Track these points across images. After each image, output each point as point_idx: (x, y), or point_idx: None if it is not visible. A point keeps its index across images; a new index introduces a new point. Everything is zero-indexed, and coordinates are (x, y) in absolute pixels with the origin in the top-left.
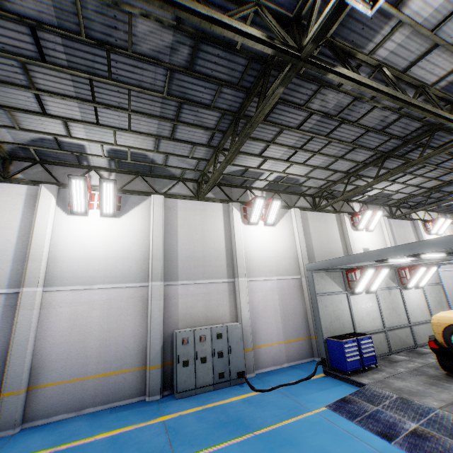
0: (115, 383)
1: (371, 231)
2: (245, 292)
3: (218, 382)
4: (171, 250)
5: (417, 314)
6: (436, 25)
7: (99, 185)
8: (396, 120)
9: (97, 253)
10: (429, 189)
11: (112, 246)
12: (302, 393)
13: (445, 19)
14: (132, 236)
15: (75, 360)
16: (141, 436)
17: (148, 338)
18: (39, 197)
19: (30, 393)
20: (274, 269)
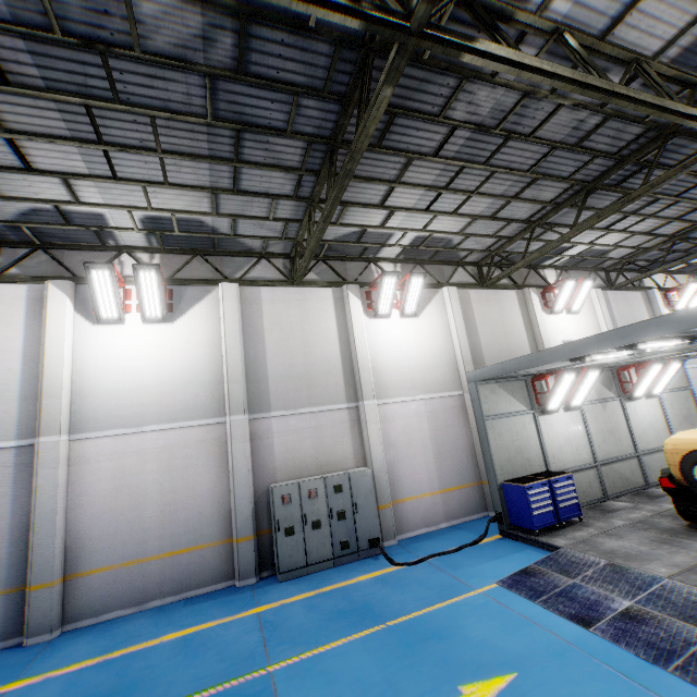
0: (189, 565)
1: (575, 312)
2: (375, 422)
3: (340, 555)
4: (257, 366)
5: (650, 437)
6: None
7: (134, 276)
8: (598, 125)
9: (144, 379)
10: (670, 237)
11: (165, 367)
12: (464, 565)
13: None
14: (194, 349)
15: (127, 536)
16: (225, 636)
17: (232, 498)
18: (47, 302)
19: (68, 584)
20: (419, 383)
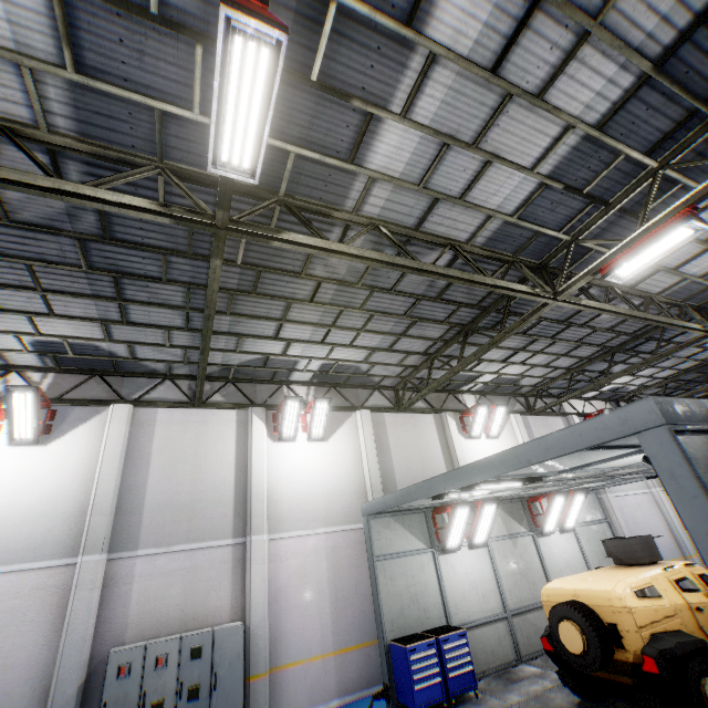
0: None
1: (494, 437)
2: (261, 561)
3: None
4: (133, 494)
5: None
6: (421, 178)
7: (7, 397)
8: (448, 285)
9: None
10: (569, 369)
11: (22, 496)
12: None
13: (427, 172)
14: (63, 474)
15: None
16: None
17: (56, 669)
18: None
19: None
20: (322, 514)
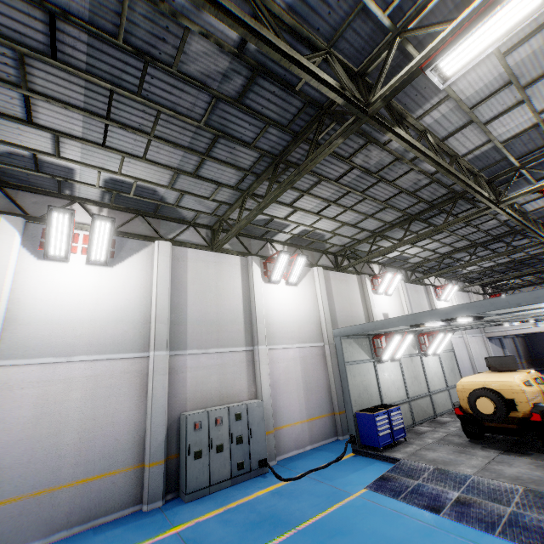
0: (100, 491)
1: (390, 295)
2: (266, 363)
3: (236, 475)
4: (179, 310)
5: (436, 382)
6: (475, 104)
7: (91, 223)
8: (427, 185)
9: (79, 313)
10: (443, 254)
11: (101, 304)
12: (337, 477)
13: (483, 100)
14: (128, 291)
15: (42, 464)
16: None
17: (149, 425)
18: None
19: None
20: (296, 335)
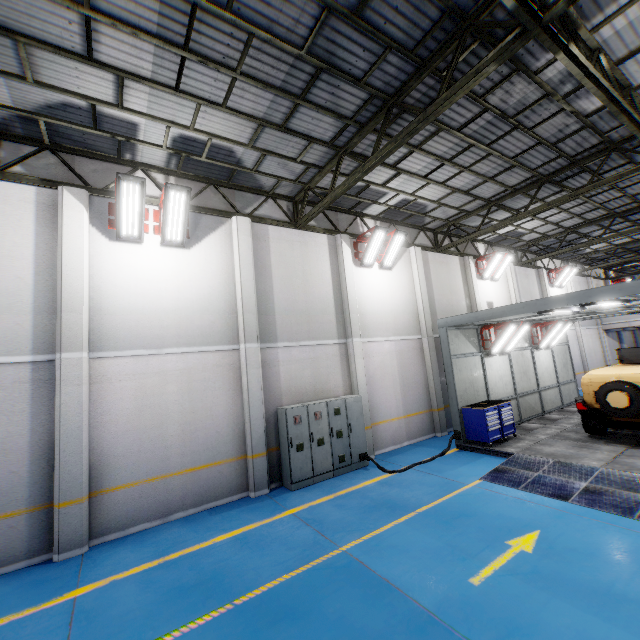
0: (209, 479)
1: (496, 280)
2: (361, 357)
3: (338, 467)
4: (265, 299)
5: (546, 378)
6: None
7: (164, 195)
8: (576, 132)
9: (163, 302)
10: (567, 229)
11: (183, 292)
12: (445, 469)
13: None
14: (209, 277)
15: (151, 453)
16: (277, 532)
17: (248, 419)
18: (61, 209)
19: (94, 500)
20: (391, 327)
